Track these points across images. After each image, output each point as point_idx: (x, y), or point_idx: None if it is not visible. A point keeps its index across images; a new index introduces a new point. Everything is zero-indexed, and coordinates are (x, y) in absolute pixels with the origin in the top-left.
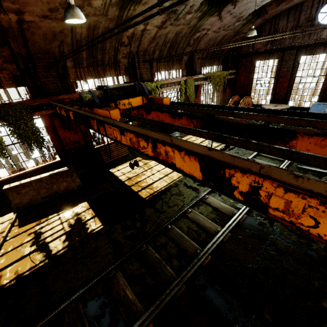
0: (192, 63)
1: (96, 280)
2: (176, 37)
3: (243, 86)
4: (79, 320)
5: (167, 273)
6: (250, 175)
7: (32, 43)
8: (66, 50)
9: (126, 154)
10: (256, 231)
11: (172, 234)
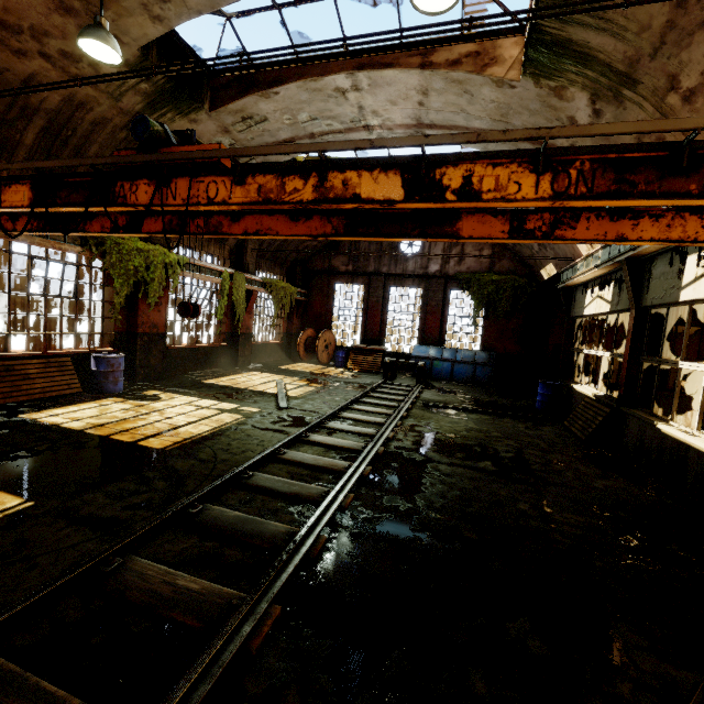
0: (243, 253)
1: (59, 584)
2: None
3: (320, 316)
4: (8, 689)
5: (277, 529)
6: (462, 166)
7: None
8: None
9: (72, 393)
10: (406, 462)
11: (262, 481)
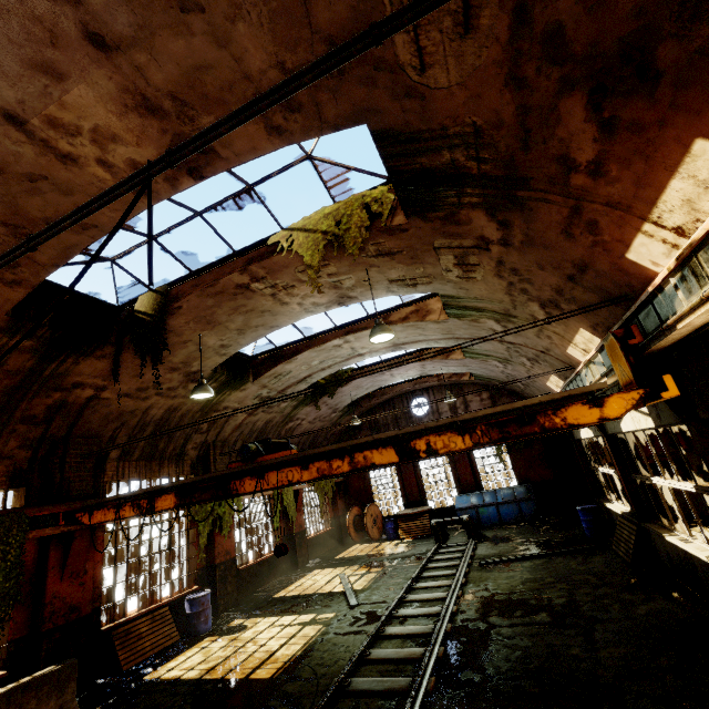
0: None
1: None
2: (266, 426)
3: (360, 491)
4: None
5: None
6: (423, 438)
7: (83, 423)
8: (121, 435)
9: (172, 643)
10: (473, 634)
11: (360, 685)
